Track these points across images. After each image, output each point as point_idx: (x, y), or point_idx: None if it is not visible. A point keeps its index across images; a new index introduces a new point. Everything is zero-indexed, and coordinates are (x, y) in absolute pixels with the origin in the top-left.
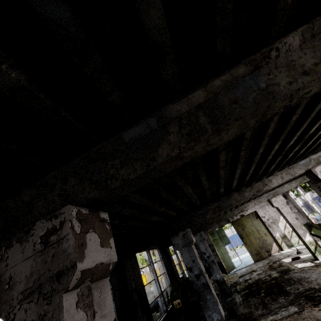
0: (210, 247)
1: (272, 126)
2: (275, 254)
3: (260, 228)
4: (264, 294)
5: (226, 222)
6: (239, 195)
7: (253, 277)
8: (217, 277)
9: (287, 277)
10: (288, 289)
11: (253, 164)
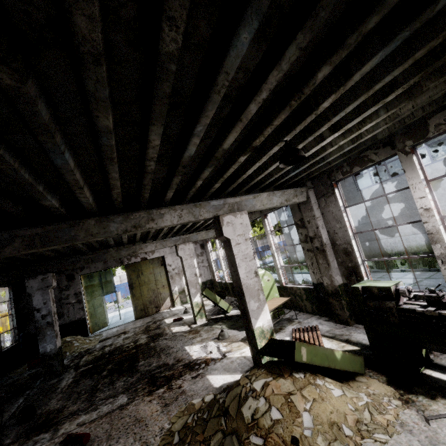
0: (77, 296)
1: (84, 2)
2: (165, 310)
3: (160, 279)
4: (107, 372)
5: (117, 264)
6: (98, 225)
7: (116, 343)
8: (48, 348)
9: (152, 345)
10: (140, 364)
11: (107, 162)
